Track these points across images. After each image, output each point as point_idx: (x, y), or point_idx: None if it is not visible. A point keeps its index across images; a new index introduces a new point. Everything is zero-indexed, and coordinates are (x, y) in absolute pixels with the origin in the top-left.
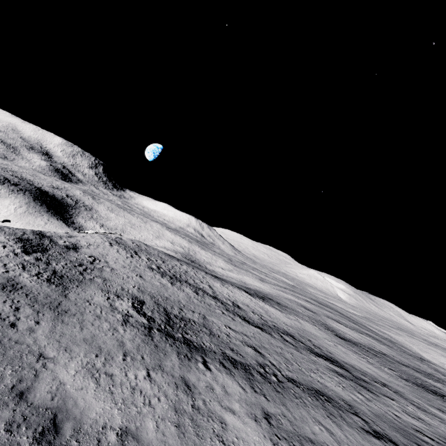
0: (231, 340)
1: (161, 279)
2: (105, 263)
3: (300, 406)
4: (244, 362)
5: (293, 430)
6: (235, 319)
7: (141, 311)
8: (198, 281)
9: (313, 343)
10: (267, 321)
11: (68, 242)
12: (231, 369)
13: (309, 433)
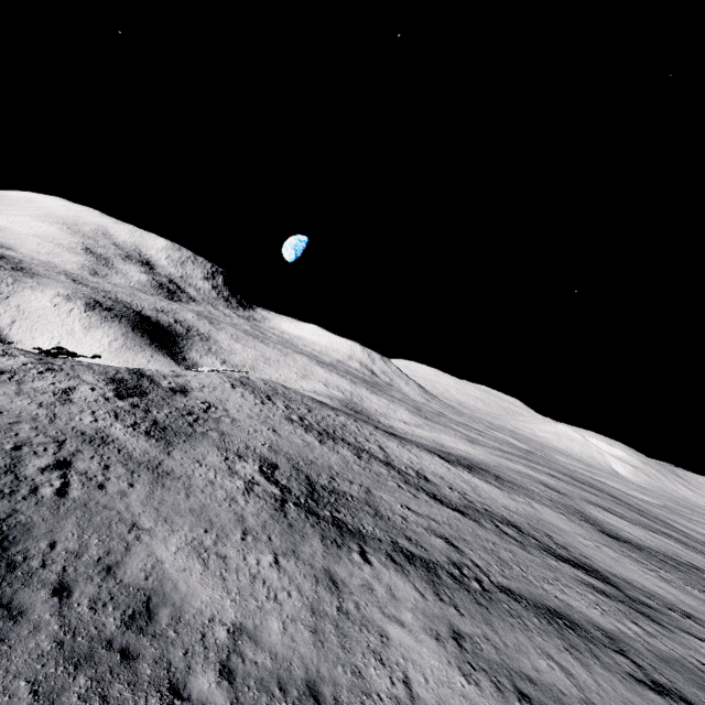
0: (409, 525)
1: (304, 434)
2: (224, 412)
3: (516, 629)
4: (428, 557)
5: (500, 660)
6: (419, 496)
7: (272, 477)
8: (362, 440)
9: (554, 540)
10: (473, 502)
11: (174, 383)
12: (403, 566)
13: (529, 668)
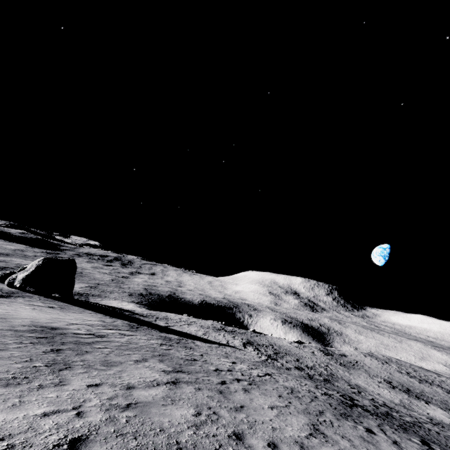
0: None
1: (408, 378)
2: (364, 364)
3: None
4: None
5: None
6: None
7: (389, 383)
8: None
9: None
10: None
11: (339, 352)
12: (446, 410)
13: None
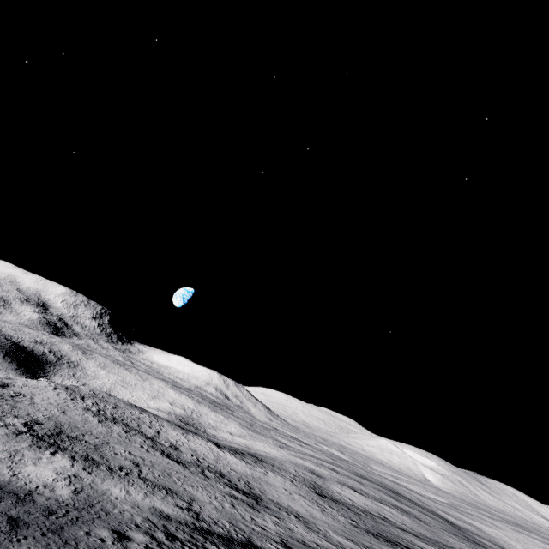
0: (115, 455)
1: (90, 417)
2: (29, 399)
3: (122, 483)
4: (104, 462)
5: (88, 484)
6: (152, 452)
7: (30, 426)
8: (144, 426)
9: (249, 484)
10: (203, 462)
11: (1, 381)
12: (78, 460)
13: (104, 488)
